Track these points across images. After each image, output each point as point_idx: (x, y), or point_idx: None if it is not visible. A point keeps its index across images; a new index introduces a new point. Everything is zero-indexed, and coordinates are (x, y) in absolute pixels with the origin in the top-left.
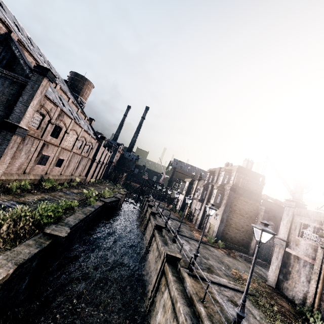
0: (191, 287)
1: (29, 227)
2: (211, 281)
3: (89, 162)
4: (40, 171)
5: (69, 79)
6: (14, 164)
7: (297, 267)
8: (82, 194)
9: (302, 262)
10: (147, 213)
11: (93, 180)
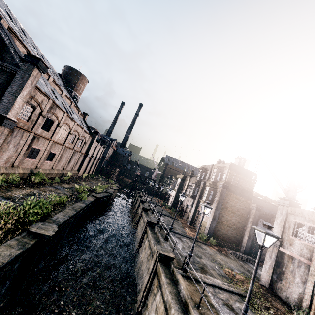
0: (185, 291)
1: (11, 225)
2: (205, 283)
3: (82, 157)
4: (29, 165)
5: (63, 73)
6: (2, 157)
7: (291, 267)
8: (74, 189)
9: (297, 262)
10: (138, 209)
11: (86, 175)
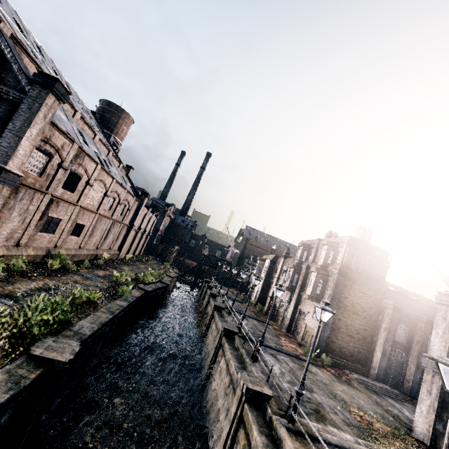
0: None
1: None
2: (327, 442)
3: (125, 230)
4: (45, 243)
5: (98, 110)
6: (0, 231)
7: None
8: (112, 277)
9: None
10: (208, 306)
11: (130, 256)
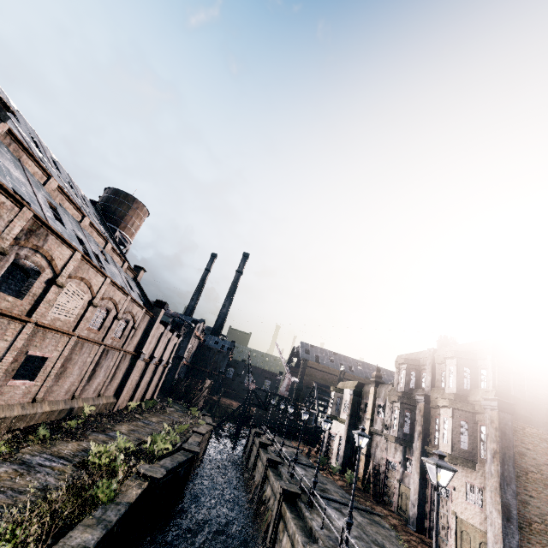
0: None
1: None
2: None
3: (127, 361)
4: None
5: (102, 200)
6: None
7: None
8: (88, 455)
9: None
10: (266, 486)
11: (135, 404)
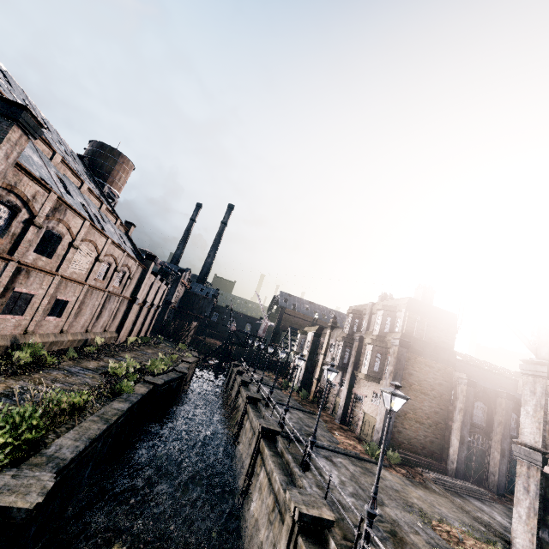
0: None
1: None
2: None
3: (125, 305)
4: (10, 329)
5: (88, 153)
6: None
7: None
8: (107, 370)
9: None
10: (239, 398)
11: (133, 339)
